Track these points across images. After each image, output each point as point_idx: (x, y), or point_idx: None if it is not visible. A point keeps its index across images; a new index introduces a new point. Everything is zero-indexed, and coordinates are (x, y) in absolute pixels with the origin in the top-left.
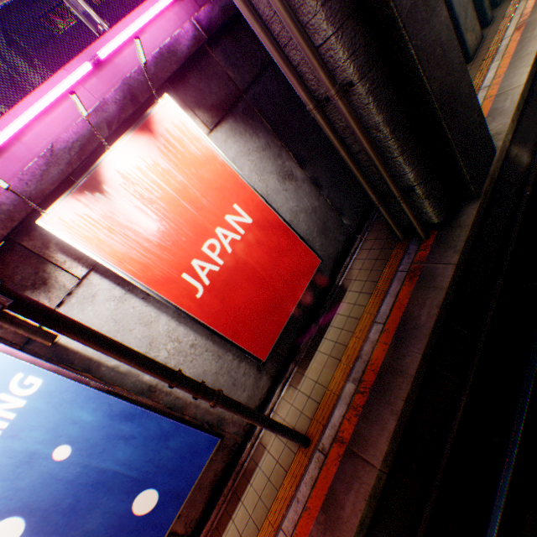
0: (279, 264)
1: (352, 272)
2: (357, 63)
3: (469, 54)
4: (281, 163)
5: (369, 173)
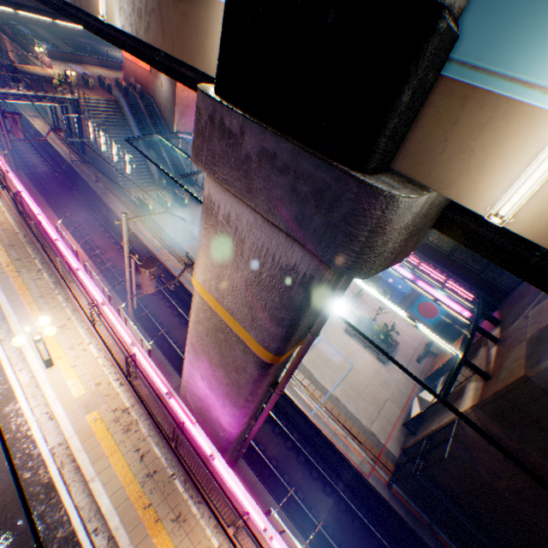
0: None
1: None
2: None
3: None
4: None
5: None
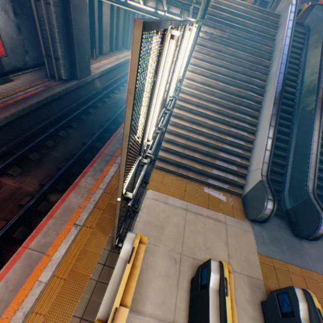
0: None
1: (21, 78)
2: (55, 0)
3: (104, 53)
4: (5, 3)
5: (47, 43)
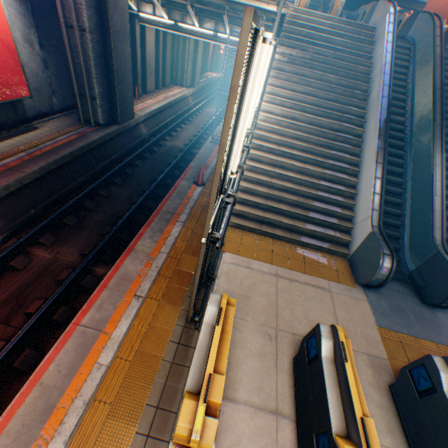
0: (5, 72)
1: (48, 125)
2: (91, 26)
3: (148, 91)
4: (30, 33)
5: (80, 79)
